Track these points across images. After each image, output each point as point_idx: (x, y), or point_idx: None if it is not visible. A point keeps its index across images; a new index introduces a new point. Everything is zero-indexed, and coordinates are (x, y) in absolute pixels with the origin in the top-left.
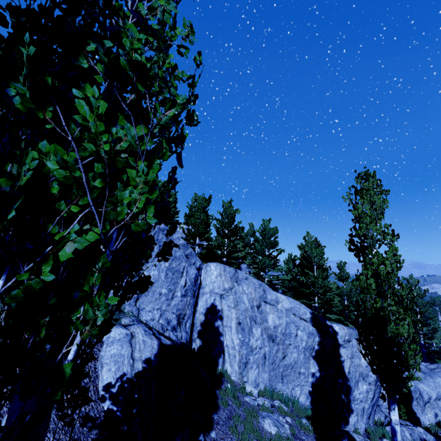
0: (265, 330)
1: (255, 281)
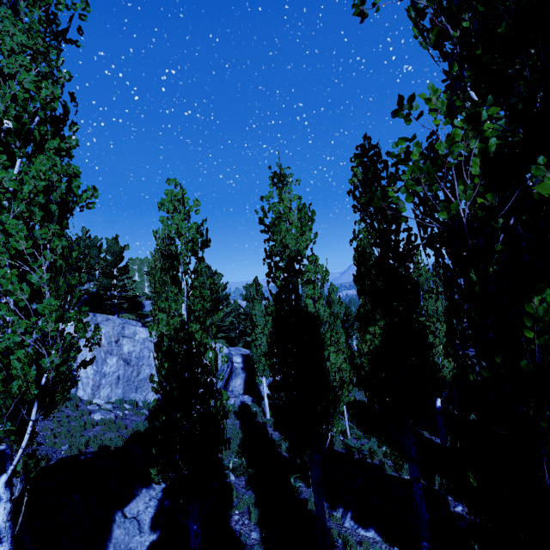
0: (122, 358)
1: (120, 320)
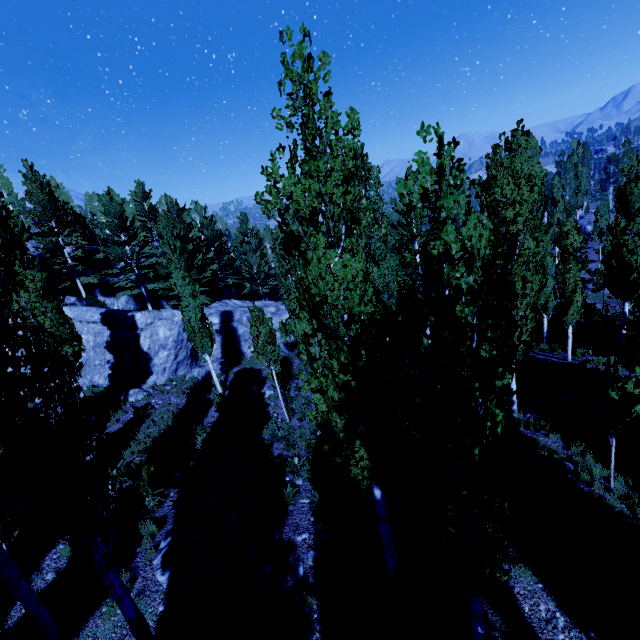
0: None
1: None
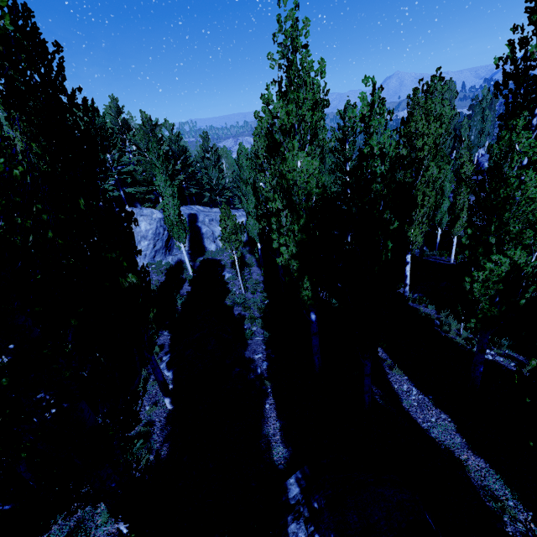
0: None
1: None
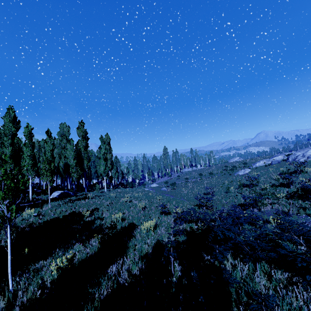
0: None
1: None
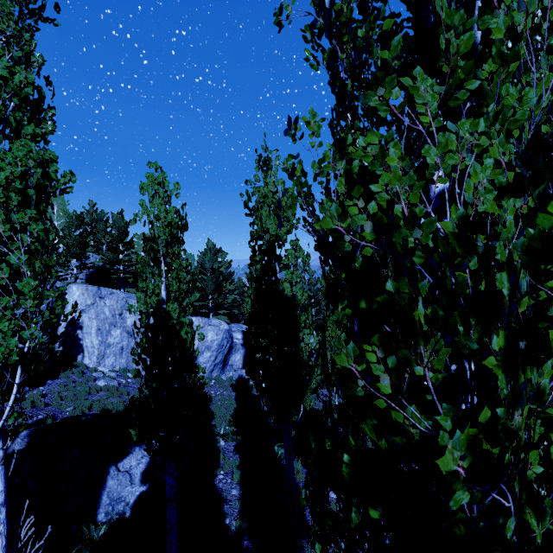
0: (125, 330)
1: (124, 294)
